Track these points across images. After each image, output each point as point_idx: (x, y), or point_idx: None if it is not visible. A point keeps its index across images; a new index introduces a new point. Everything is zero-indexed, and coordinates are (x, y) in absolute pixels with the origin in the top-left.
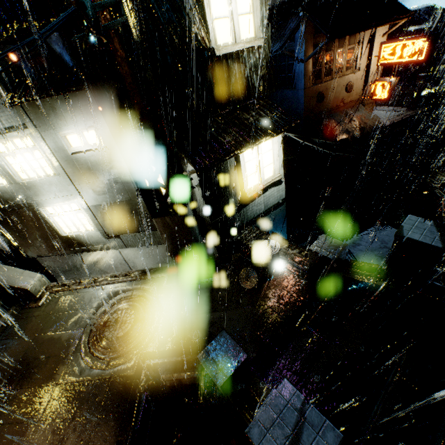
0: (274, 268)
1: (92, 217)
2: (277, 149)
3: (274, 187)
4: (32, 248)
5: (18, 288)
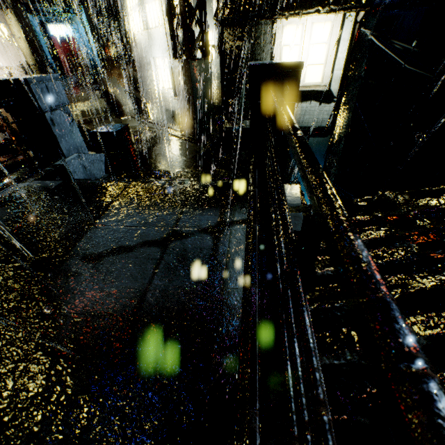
0: (232, 150)
1: (171, 73)
2: (334, 46)
3: (318, 102)
4: (147, 95)
5: (120, 103)
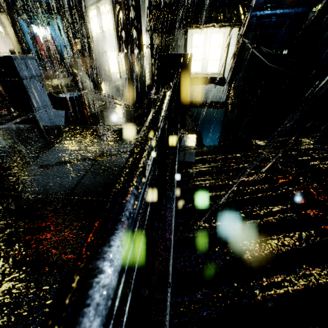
0: None
1: (118, 62)
2: (226, 48)
3: (216, 85)
4: (101, 76)
5: (81, 81)
